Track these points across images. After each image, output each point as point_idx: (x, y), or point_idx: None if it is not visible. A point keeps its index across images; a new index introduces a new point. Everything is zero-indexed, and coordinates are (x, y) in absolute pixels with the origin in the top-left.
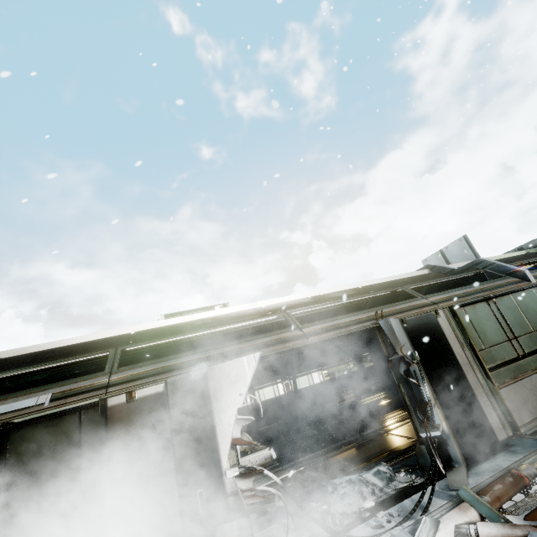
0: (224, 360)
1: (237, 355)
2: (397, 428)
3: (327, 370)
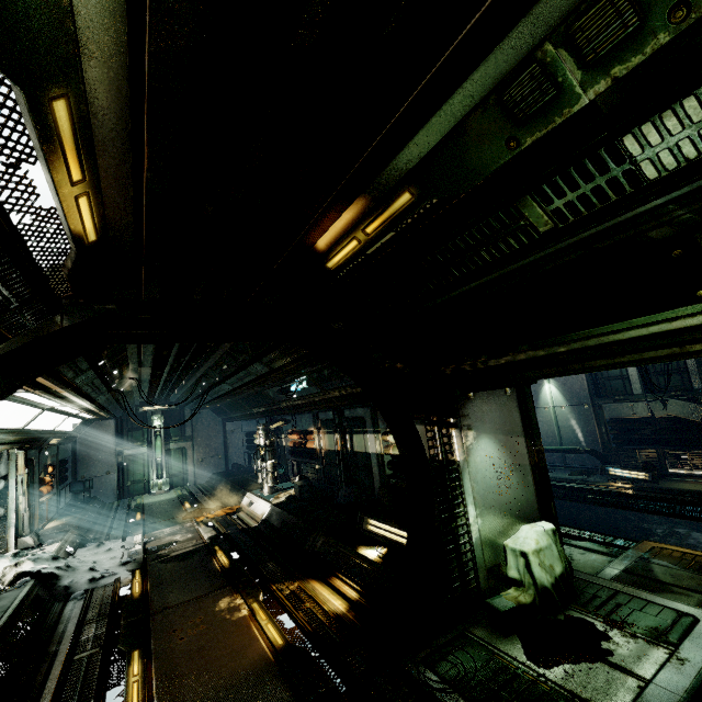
0: (22, 444)
1: (21, 443)
2: (239, 594)
3: (387, 437)
